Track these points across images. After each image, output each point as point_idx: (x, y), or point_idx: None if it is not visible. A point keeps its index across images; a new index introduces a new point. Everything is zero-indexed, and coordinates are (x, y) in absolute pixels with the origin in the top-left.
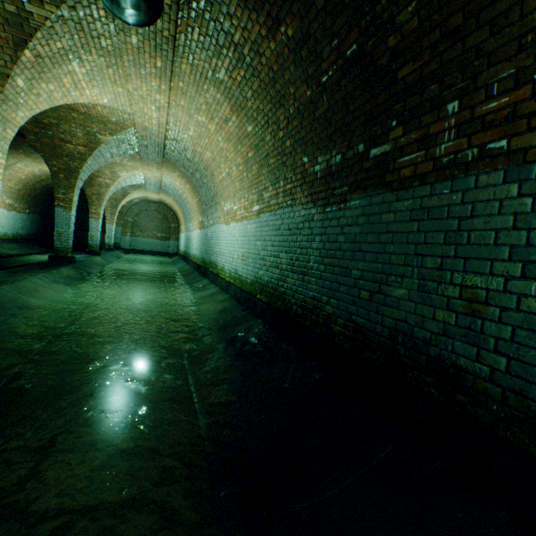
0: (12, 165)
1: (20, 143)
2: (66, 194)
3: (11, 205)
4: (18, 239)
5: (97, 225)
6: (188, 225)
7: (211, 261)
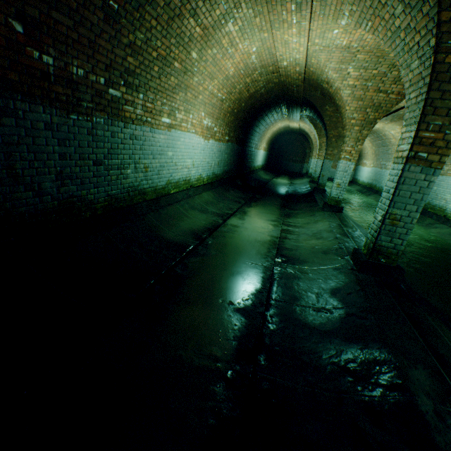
0: (276, 125)
1: (297, 115)
2: (332, 151)
3: (264, 148)
4: (262, 168)
5: (320, 164)
6: (382, 163)
7: (431, 204)
